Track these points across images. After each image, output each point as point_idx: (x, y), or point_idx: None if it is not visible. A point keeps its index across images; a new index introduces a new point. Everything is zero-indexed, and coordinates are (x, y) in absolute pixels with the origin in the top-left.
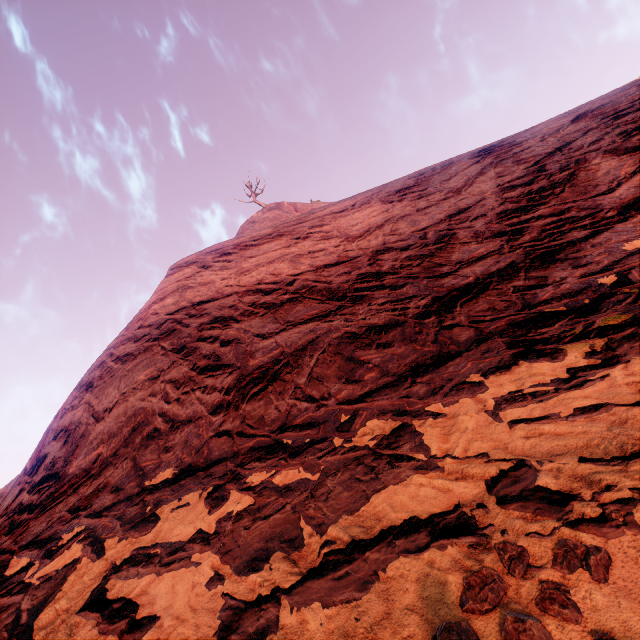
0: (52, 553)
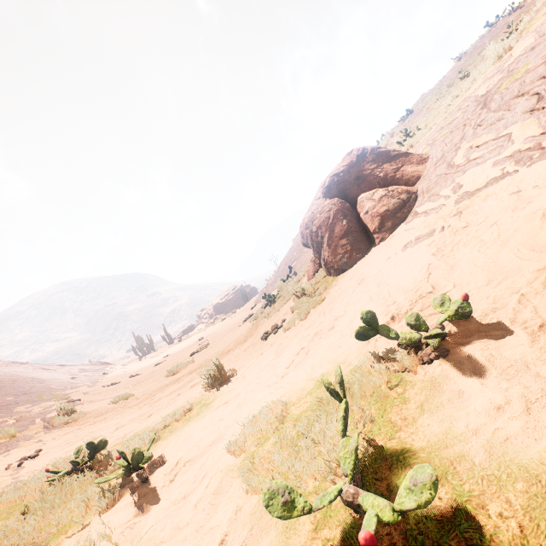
0: None
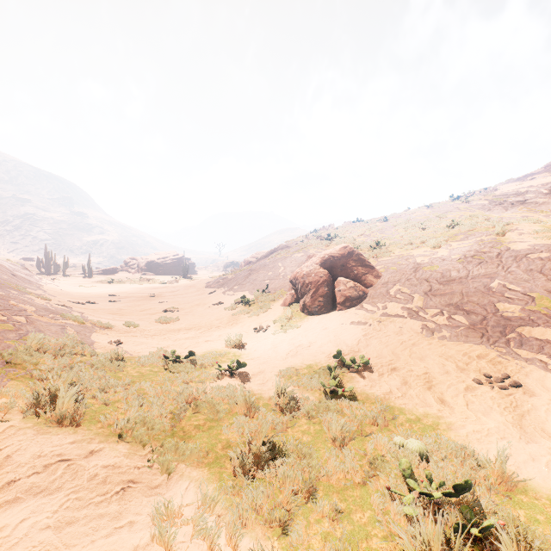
0: (4, 293)
